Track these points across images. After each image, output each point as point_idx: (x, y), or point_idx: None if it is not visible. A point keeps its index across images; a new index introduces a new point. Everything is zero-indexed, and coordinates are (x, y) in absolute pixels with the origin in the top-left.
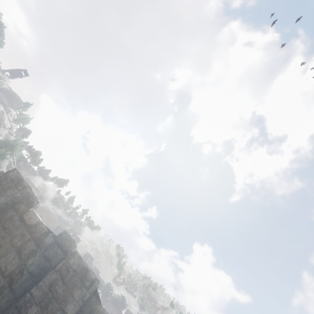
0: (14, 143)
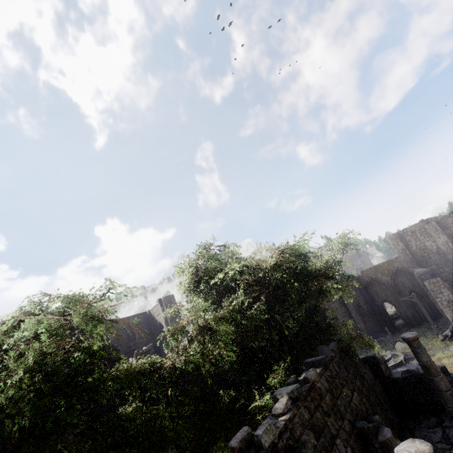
0: None
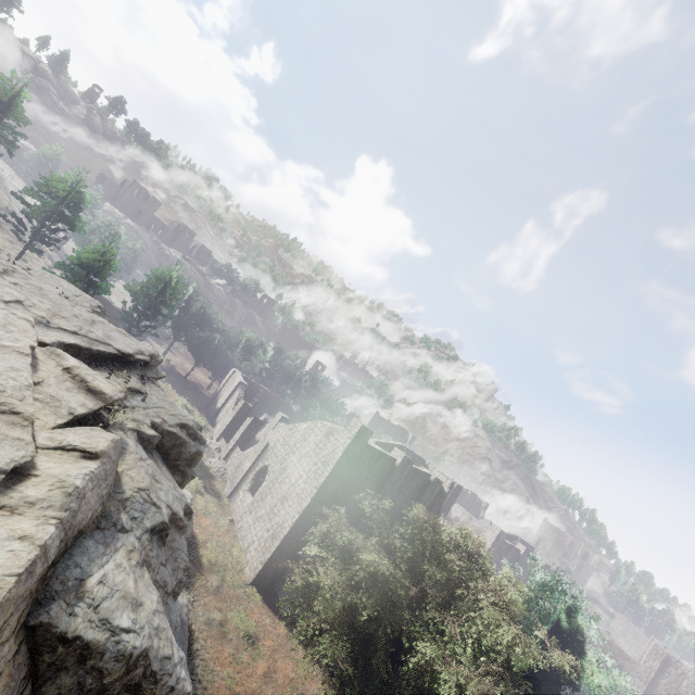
0: (16, 91)
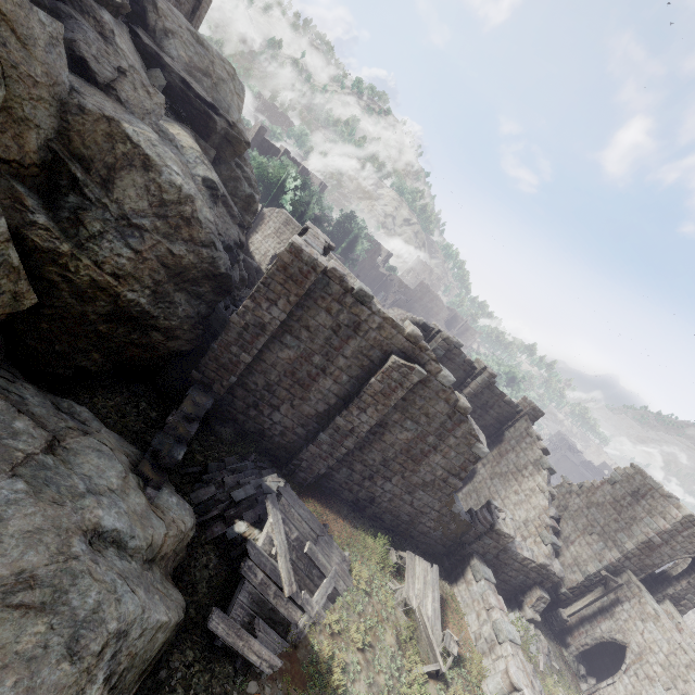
0: None
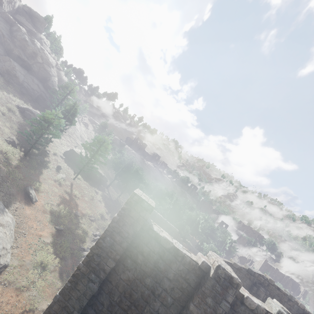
0: (73, 86)
